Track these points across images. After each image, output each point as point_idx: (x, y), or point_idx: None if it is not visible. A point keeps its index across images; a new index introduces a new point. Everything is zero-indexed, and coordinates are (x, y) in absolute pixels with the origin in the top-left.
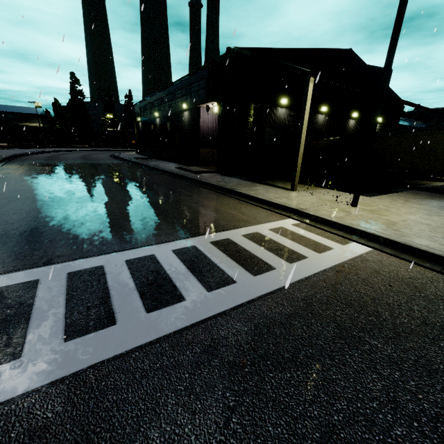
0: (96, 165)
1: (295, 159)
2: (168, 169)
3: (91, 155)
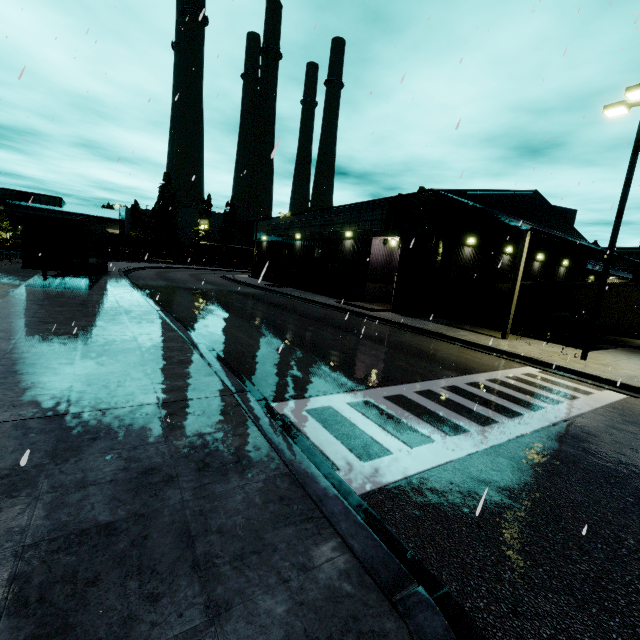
0: (235, 292)
1: (508, 307)
2: (331, 303)
3: (198, 275)
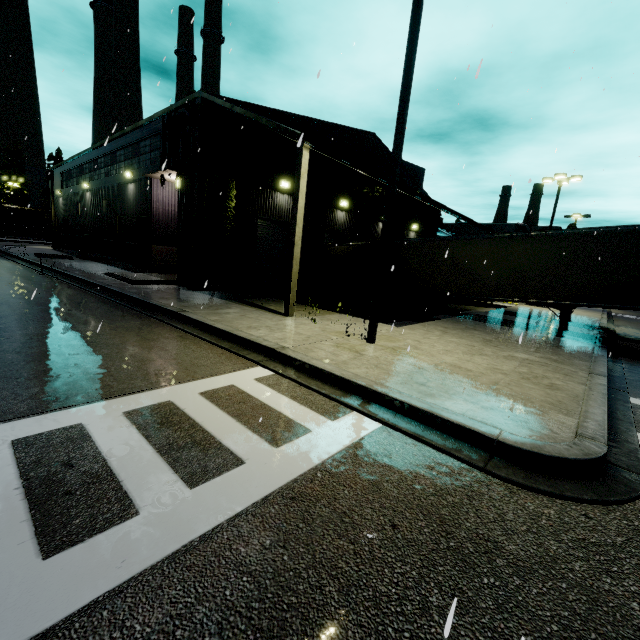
0: None
1: (289, 266)
2: (84, 275)
3: None
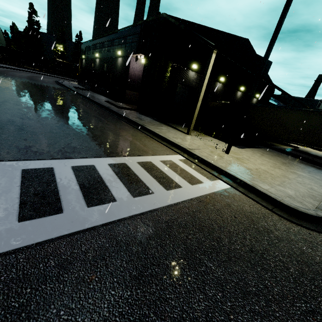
0: (38, 86)
1: (193, 111)
2: (98, 101)
3: (38, 77)
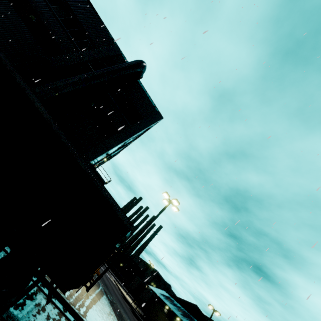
0: None
1: None
2: None
3: None
